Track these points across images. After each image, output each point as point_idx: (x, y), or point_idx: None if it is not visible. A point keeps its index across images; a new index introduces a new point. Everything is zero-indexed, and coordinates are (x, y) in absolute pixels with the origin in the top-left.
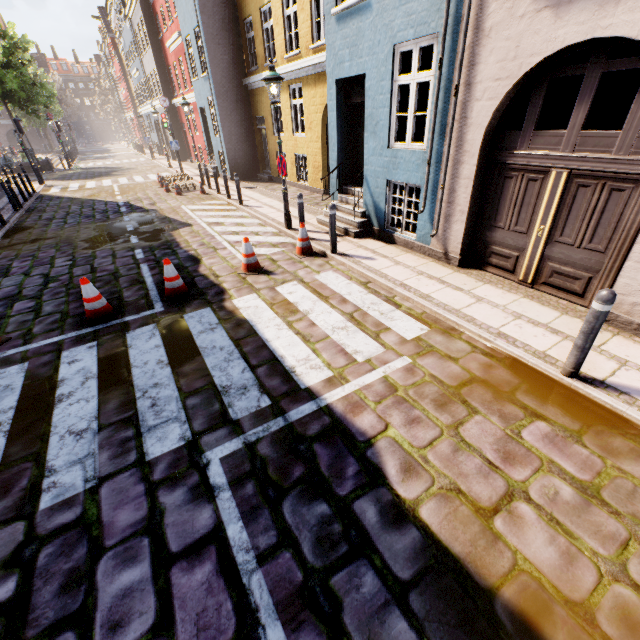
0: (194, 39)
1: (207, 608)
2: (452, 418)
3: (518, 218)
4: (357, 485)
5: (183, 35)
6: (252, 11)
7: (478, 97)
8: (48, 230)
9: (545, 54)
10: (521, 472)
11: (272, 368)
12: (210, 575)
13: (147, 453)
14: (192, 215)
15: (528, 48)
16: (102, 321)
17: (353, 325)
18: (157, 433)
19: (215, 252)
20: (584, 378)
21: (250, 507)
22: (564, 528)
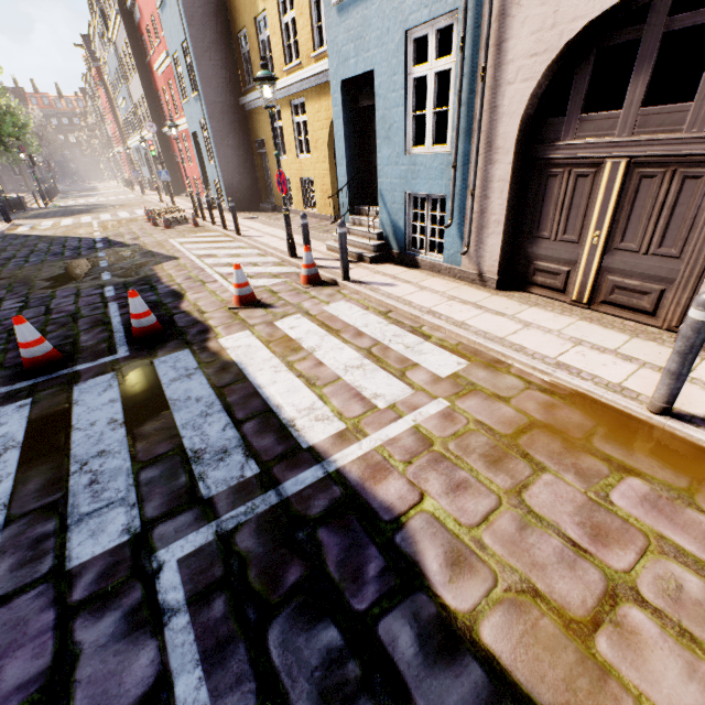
0: (182, 56)
1: None
2: (511, 479)
3: (567, 224)
4: (382, 592)
5: (170, 53)
6: (246, 22)
7: (510, 80)
8: (3, 270)
9: (591, 16)
10: (621, 556)
11: (264, 422)
12: None
13: (69, 557)
14: (180, 248)
15: (569, 11)
16: (45, 372)
17: (371, 362)
18: (90, 524)
19: (203, 286)
20: (679, 415)
21: (216, 641)
22: (704, 648)
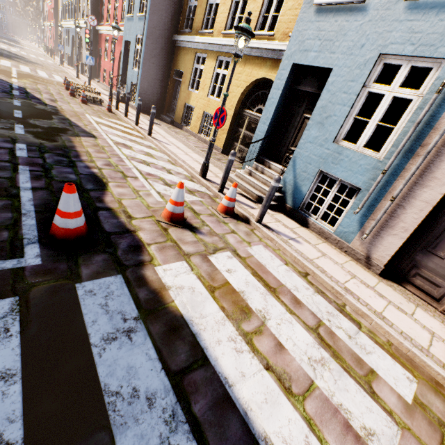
0: None
1: None
2: None
3: None
4: None
5: None
6: None
7: None
8: None
9: None
10: None
11: None
12: None
13: None
14: (97, 127)
15: None
16: None
17: (330, 357)
18: None
19: (125, 179)
20: None
21: None
22: None
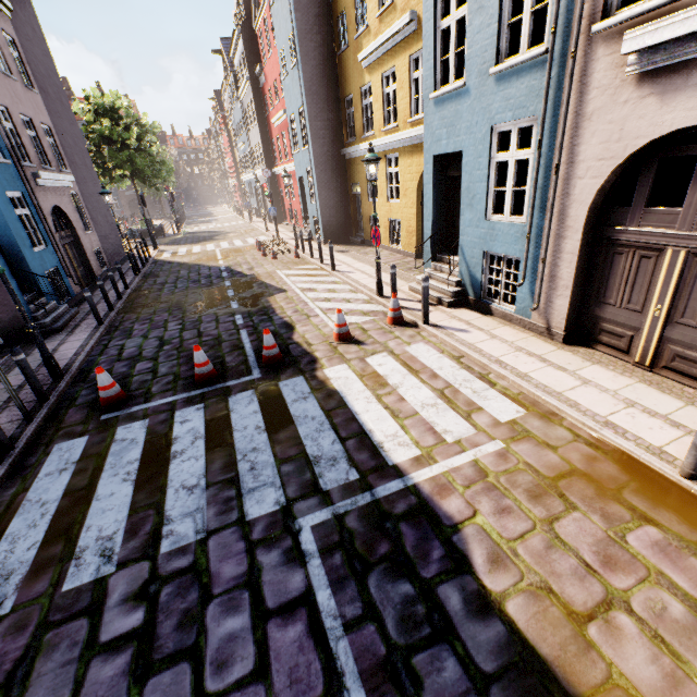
0: (298, 117)
1: (298, 664)
2: (547, 512)
3: (631, 295)
4: (442, 569)
5: (288, 114)
6: (353, 90)
7: (580, 175)
8: (162, 294)
9: (652, 137)
10: (623, 580)
11: (361, 442)
12: (301, 634)
13: (247, 513)
14: (287, 280)
15: (633, 131)
16: (208, 384)
17: (443, 402)
18: (255, 495)
19: (308, 319)
20: None
21: (338, 576)
22: (670, 648)
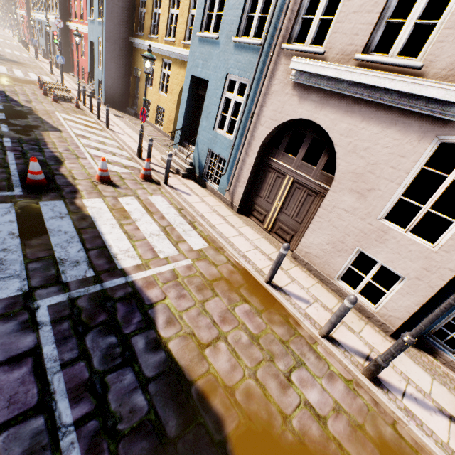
0: None
1: (18, 392)
2: (203, 297)
3: (269, 194)
4: (137, 328)
5: None
6: None
7: (262, 124)
8: None
9: (292, 117)
10: (228, 328)
11: (101, 252)
12: (25, 374)
13: None
14: (64, 123)
15: (286, 111)
16: None
17: (164, 234)
18: None
19: (77, 159)
20: (274, 285)
21: (63, 336)
22: (237, 354)
